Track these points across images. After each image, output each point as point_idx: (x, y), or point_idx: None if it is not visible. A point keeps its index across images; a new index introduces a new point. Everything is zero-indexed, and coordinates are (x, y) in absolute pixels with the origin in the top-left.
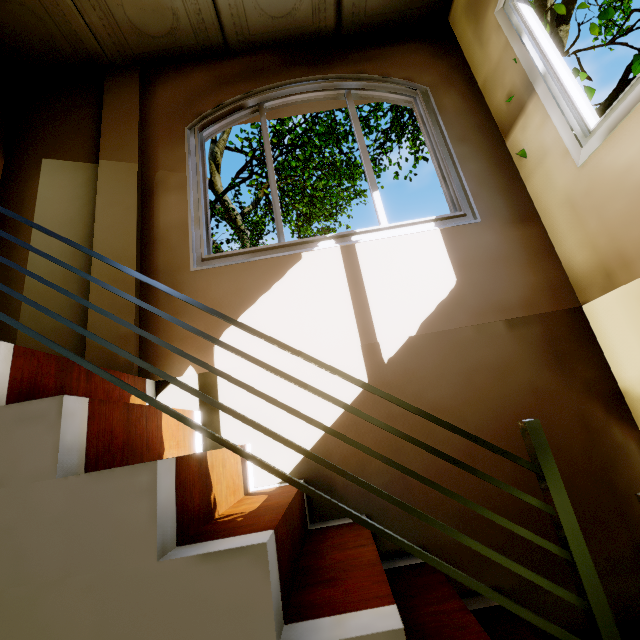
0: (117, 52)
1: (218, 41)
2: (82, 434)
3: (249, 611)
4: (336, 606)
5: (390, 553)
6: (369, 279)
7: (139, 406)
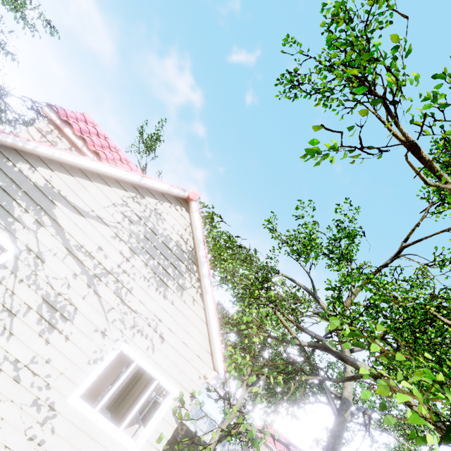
0: None
1: None
2: None
3: None
4: None
5: None
6: None
7: None
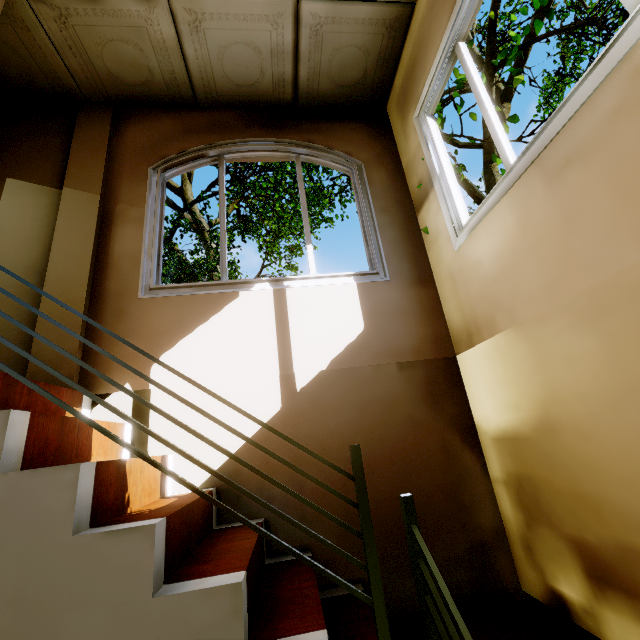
0: (93, 91)
1: (188, 96)
2: (22, 440)
3: (136, 571)
4: (205, 573)
5: (281, 551)
6: (294, 319)
7: (73, 419)
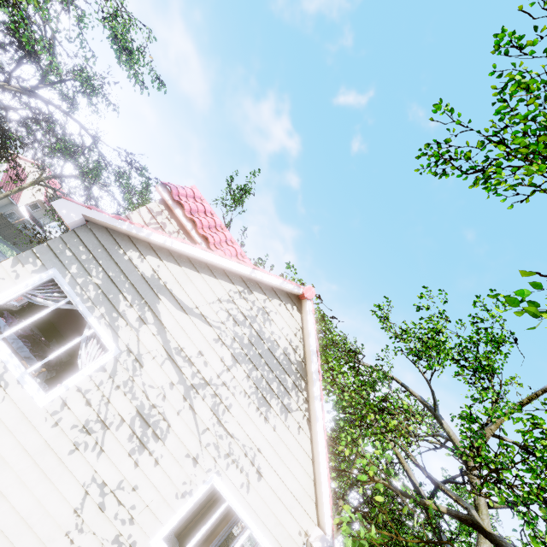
0: None
1: None
2: None
3: None
4: None
5: None
6: None
7: None
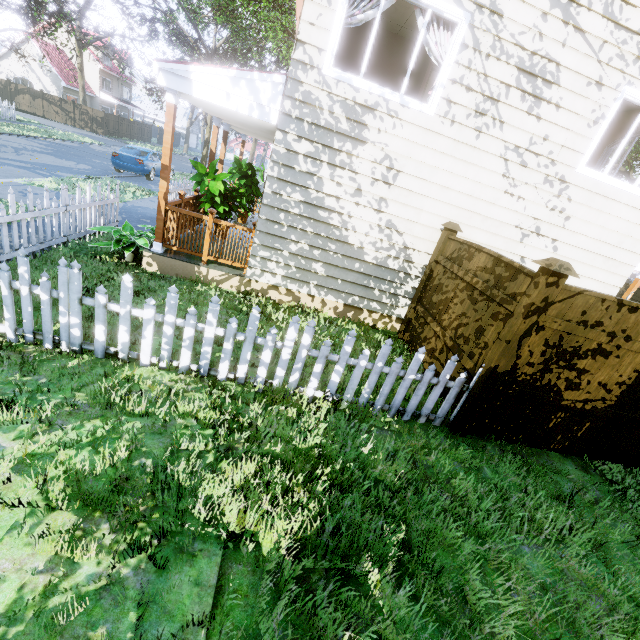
0: None
1: (637, 107)
2: None
3: None
4: None
5: None
6: None
7: None
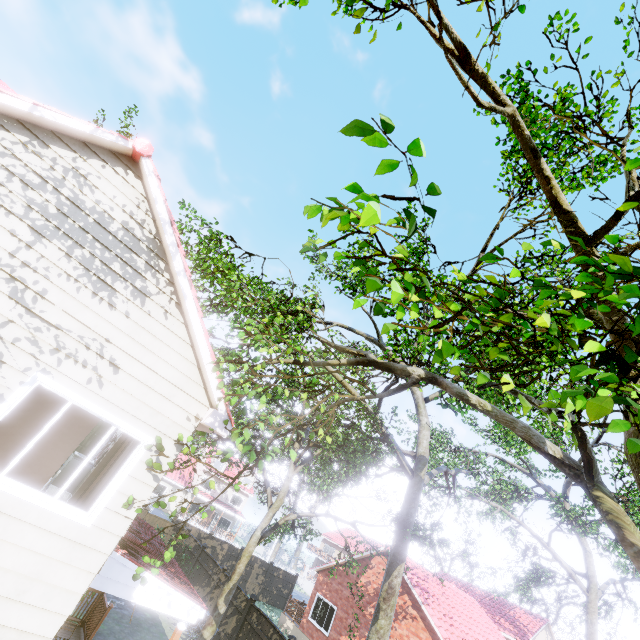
0: None
1: None
2: None
3: None
4: None
5: None
6: None
7: None
